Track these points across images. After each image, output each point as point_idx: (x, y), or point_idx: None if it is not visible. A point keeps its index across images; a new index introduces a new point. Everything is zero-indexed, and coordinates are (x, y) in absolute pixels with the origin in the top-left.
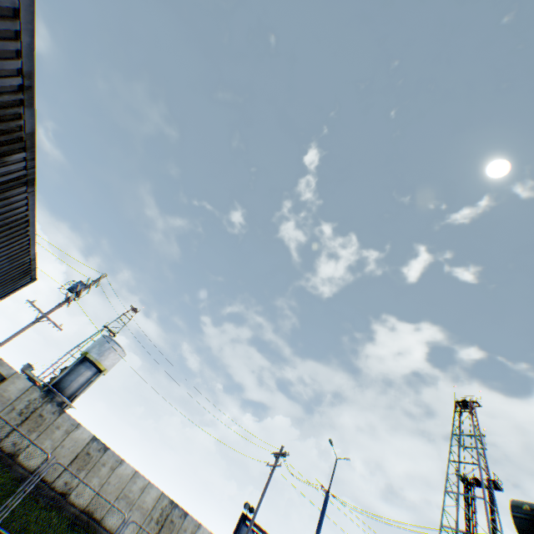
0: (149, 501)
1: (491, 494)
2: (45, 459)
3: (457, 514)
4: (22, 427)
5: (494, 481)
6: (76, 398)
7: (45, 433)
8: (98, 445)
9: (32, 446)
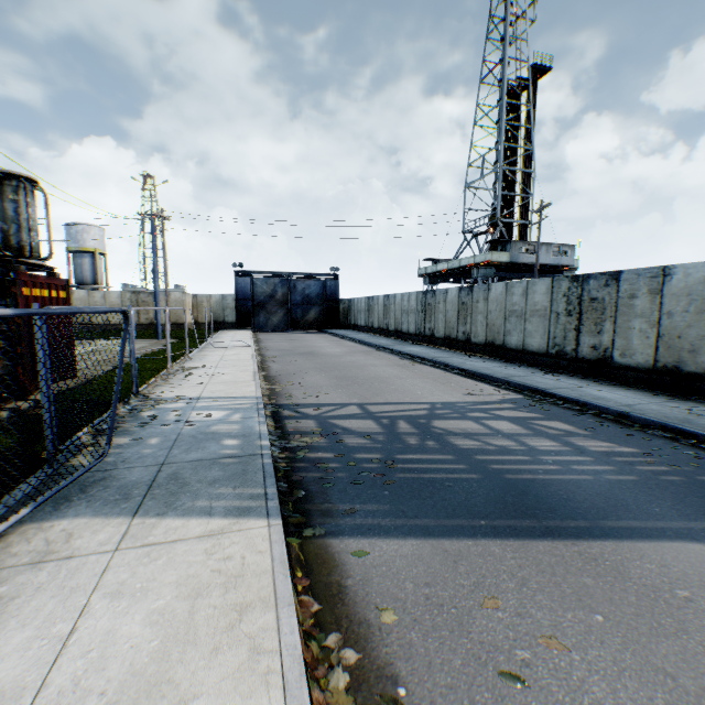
0: (116, 301)
1: (529, 87)
2: None
3: (499, 142)
4: None
5: (534, 66)
6: (99, 281)
7: None
8: None
9: None
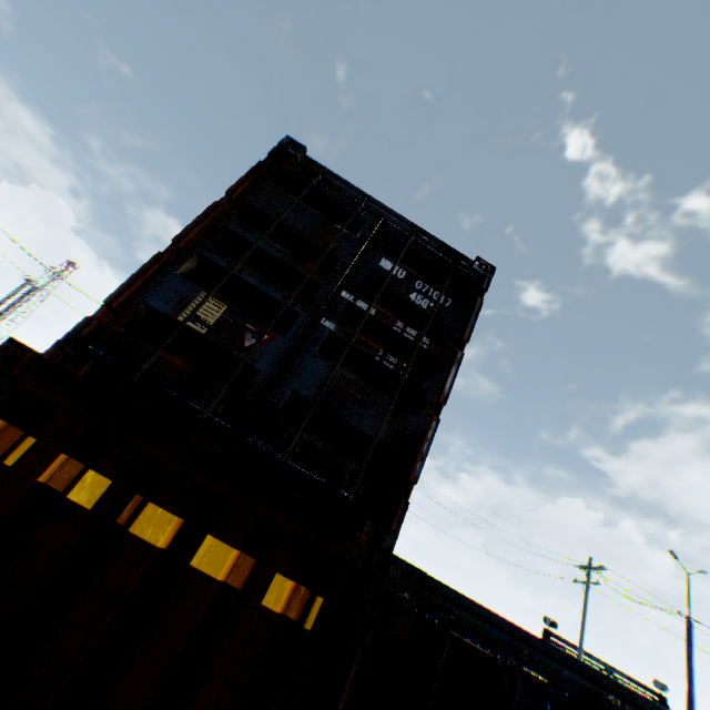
0: None
1: None
2: None
3: None
4: None
5: None
6: None
7: None
8: None
9: None
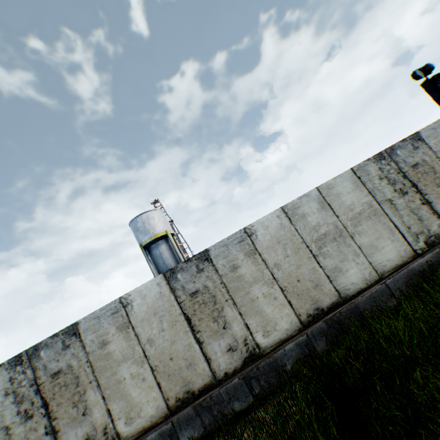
0: (355, 199)
1: None
2: (157, 383)
3: None
4: (61, 418)
5: None
6: None
7: (101, 374)
8: (189, 273)
9: (115, 404)
